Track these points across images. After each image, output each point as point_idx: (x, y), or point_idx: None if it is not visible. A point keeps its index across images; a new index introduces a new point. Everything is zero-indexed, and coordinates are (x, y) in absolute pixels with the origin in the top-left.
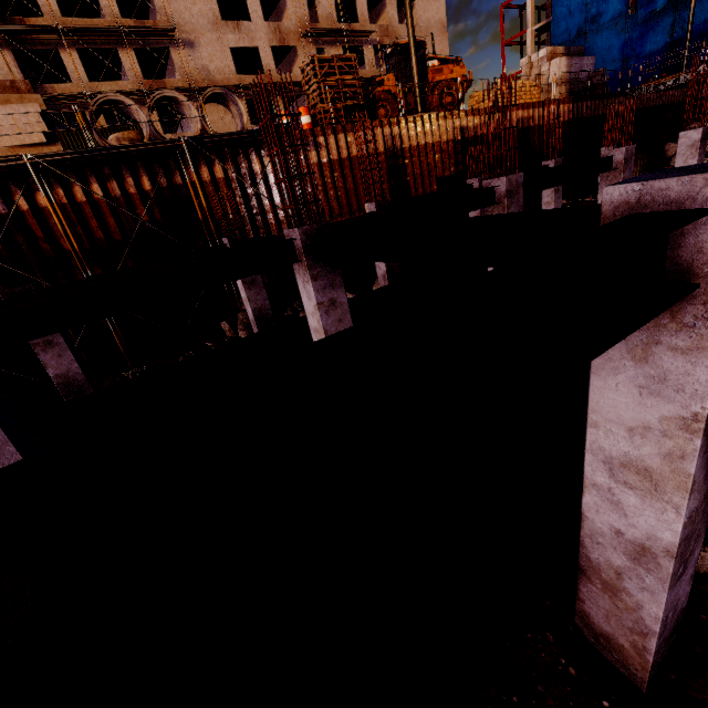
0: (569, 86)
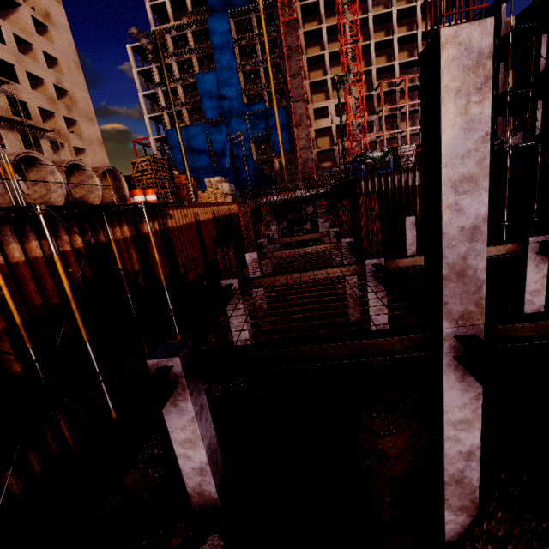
0: (232, 196)
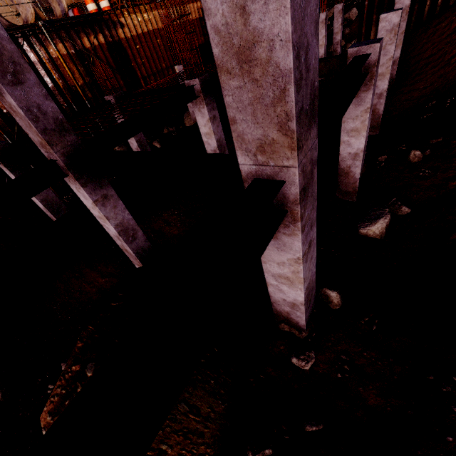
0: None
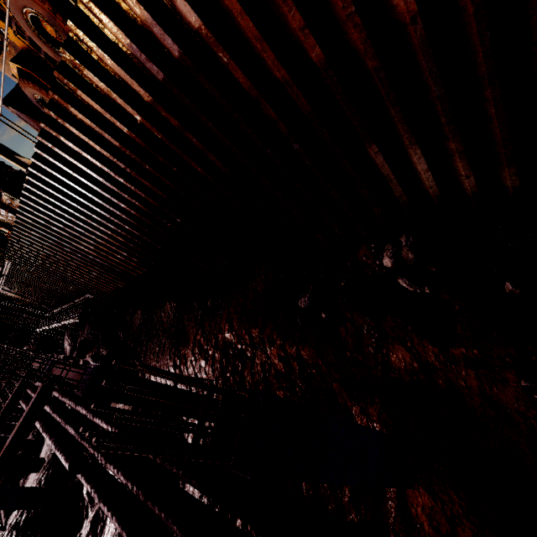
0: None
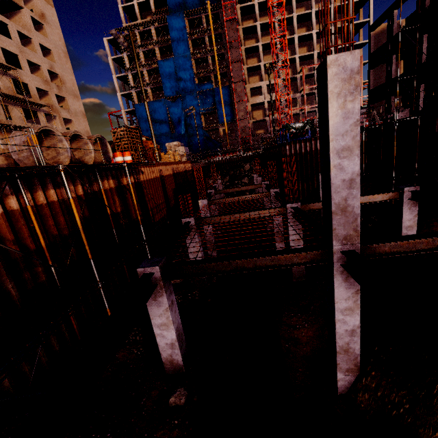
0: (186, 157)
